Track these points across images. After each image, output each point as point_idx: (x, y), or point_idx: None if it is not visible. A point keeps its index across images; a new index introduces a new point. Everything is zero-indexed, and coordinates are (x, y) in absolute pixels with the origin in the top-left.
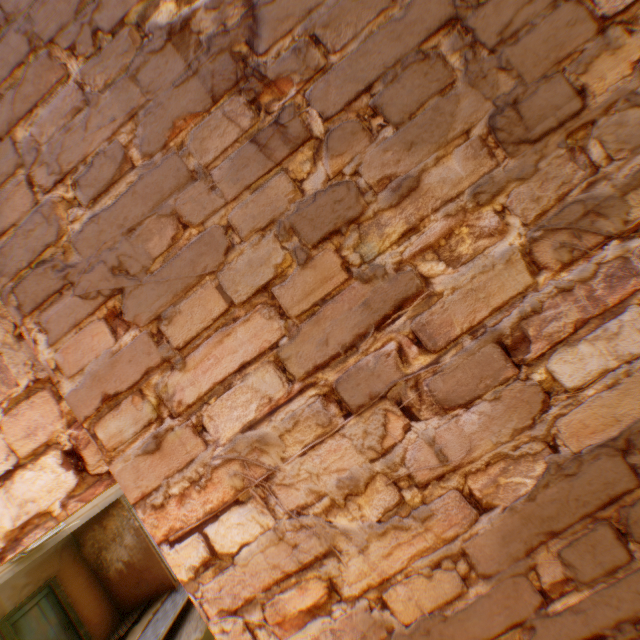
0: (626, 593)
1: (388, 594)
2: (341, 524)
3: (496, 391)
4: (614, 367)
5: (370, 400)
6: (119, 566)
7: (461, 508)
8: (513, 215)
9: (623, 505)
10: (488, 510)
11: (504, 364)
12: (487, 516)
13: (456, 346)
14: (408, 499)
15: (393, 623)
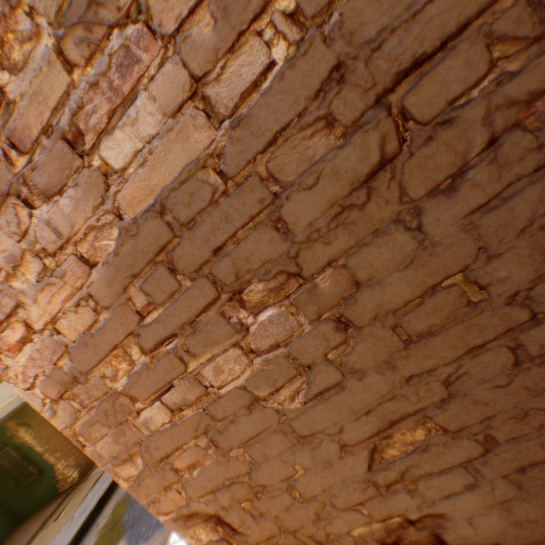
0: (183, 308)
1: (59, 326)
2: (19, 287)
3: (75, 179)
4: (142, 148)
5: (3, 198)
6: None
7: (80, 267)
8: (41, 16)
9: (170, 251)
10: (96, 266)
11: (74, 156)
12: (96, 270)
13: (40, 146)
14: (49, 265)
15: (68, 342)
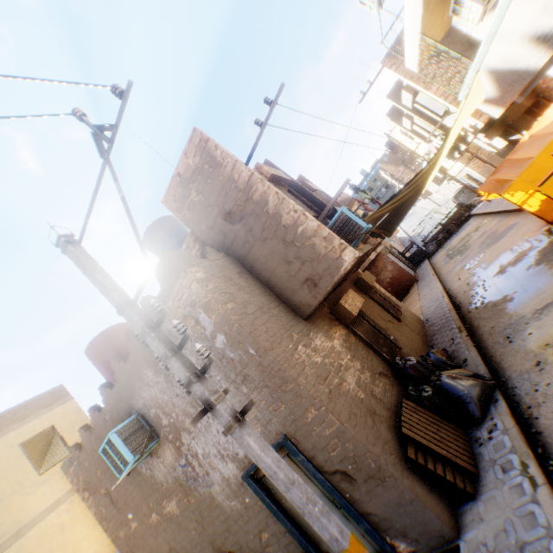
0: None
1: None
2: None
3: None
4: None
5: None
6: (387, 281)
7: None
8: None
9: None
10: None
11: None
12: None
13: None
14: None
15: None
